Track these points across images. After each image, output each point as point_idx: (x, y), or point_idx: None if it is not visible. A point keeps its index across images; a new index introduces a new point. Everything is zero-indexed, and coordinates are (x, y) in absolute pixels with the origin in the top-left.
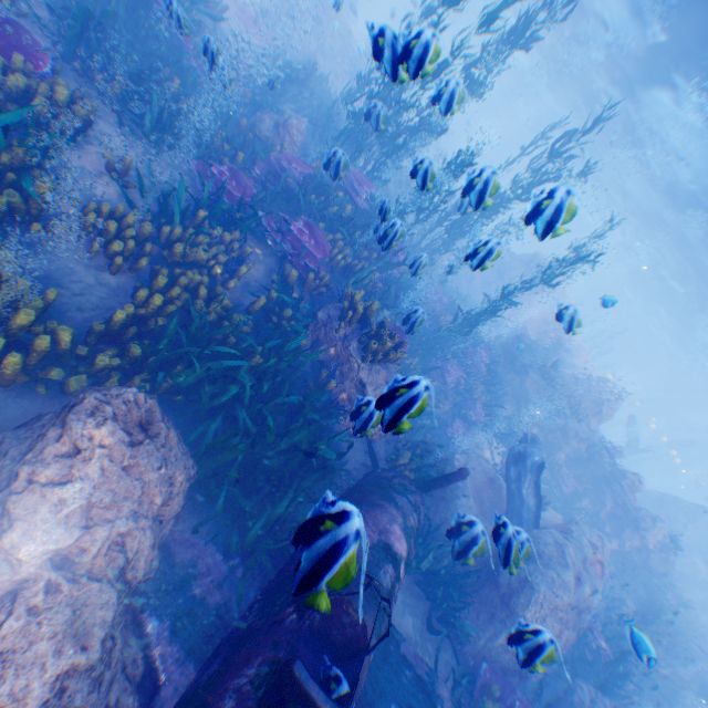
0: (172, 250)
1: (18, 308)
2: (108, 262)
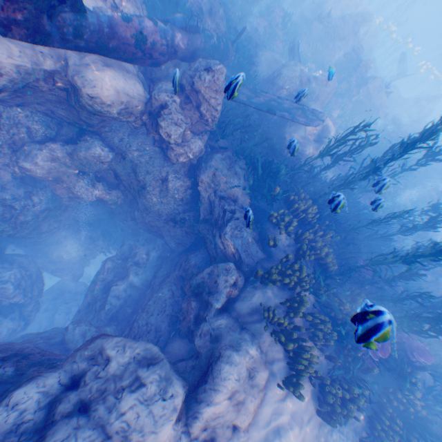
0: None
1: None
2: None
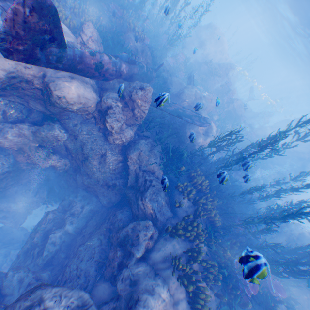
0: (85, 12)
1: (67, 17)
2: (74, 15)
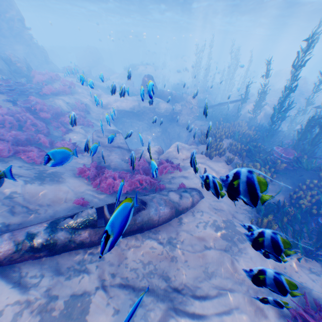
0: None
1: None
2: None
